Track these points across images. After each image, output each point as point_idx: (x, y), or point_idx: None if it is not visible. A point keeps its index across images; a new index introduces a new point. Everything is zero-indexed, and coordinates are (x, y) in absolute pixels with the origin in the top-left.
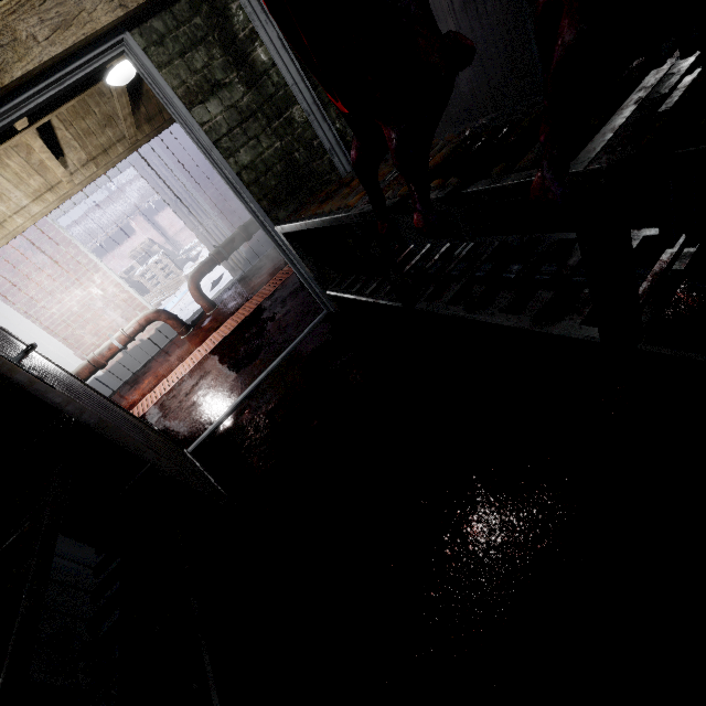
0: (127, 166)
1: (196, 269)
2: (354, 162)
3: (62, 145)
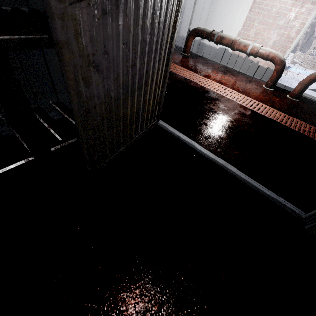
0: None
1: None
2: None
3: None
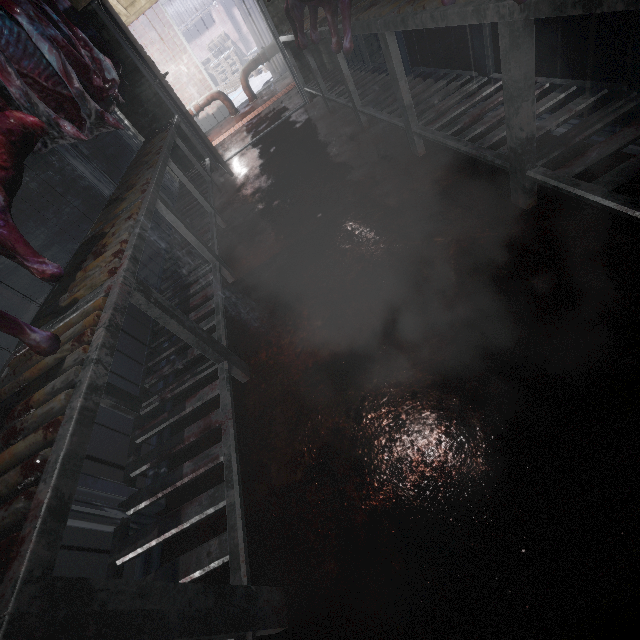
0: None
1: (247, 65)
2: (285, 10)
3: None
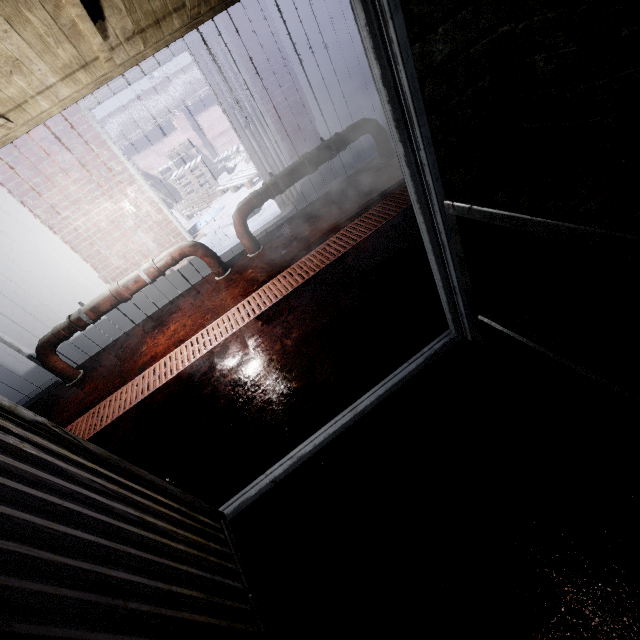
0: (181, 49)
1: (246, 201)
2: None
3: (102, 1)
